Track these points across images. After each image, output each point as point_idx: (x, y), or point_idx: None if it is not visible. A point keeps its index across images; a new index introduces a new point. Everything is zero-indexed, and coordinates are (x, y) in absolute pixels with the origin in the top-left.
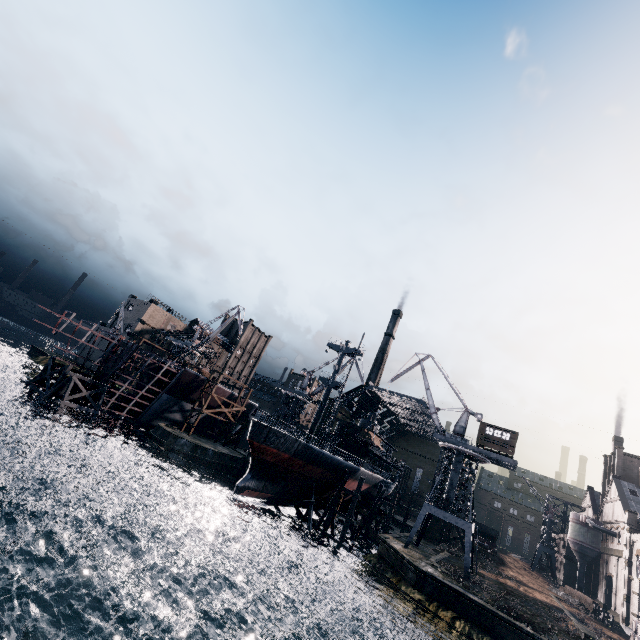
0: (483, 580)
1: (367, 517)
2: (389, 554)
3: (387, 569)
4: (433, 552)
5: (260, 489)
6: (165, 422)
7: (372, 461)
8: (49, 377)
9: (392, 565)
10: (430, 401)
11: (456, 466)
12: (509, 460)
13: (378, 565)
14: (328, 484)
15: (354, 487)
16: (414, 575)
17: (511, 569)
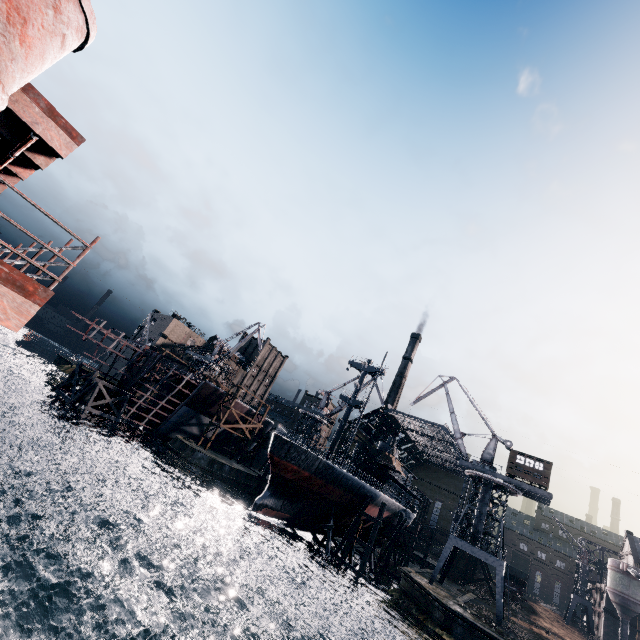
0: (516, 627)
1: (386, 548)
2: (413, 589)
3: (411, 606)
4: (458, 592)
5: (278, 508)
6: (182, 435)
7: (392, 488)
8: (75, 382)
9: (416, 602)
10: (455, 425)
11: (484, 496)
12: (543, 492)
13: (401, 601)
14: (347, 508)
15: (374, 514)
16: (442, 614)
17: (544, 619)
